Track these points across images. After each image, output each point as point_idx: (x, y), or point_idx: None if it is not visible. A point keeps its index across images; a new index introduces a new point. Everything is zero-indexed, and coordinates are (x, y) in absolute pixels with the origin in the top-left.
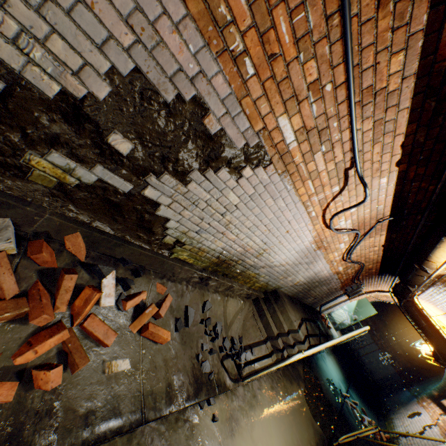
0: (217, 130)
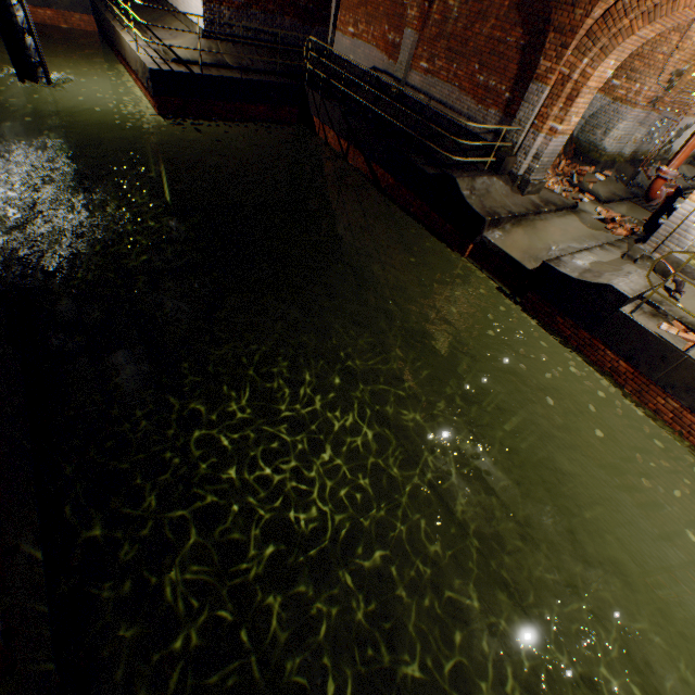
0: (687, 125)
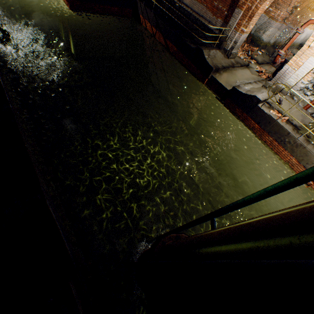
0: None
